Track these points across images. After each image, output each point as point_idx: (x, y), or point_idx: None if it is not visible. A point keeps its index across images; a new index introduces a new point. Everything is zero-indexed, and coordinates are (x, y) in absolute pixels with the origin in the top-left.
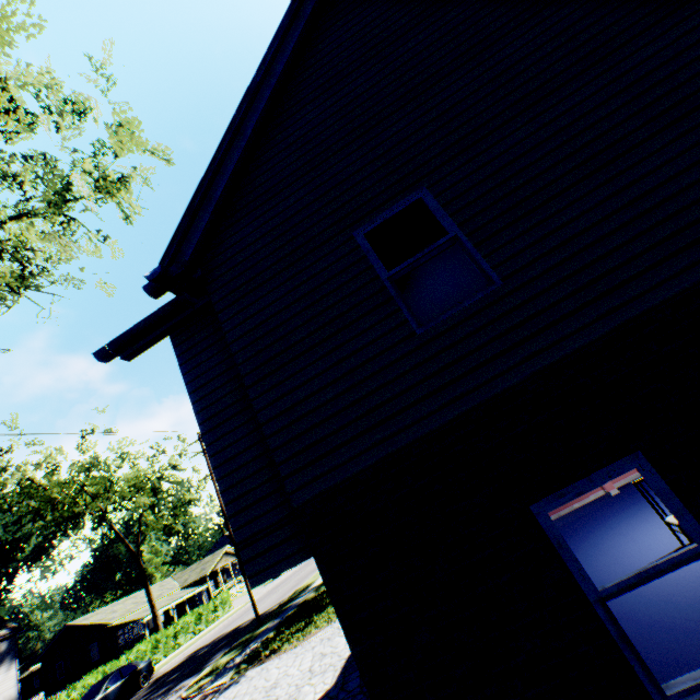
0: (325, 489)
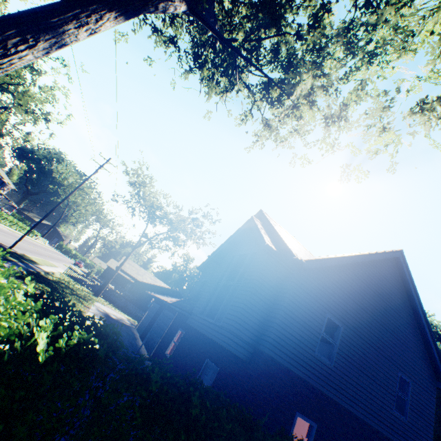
0: (273, 356)
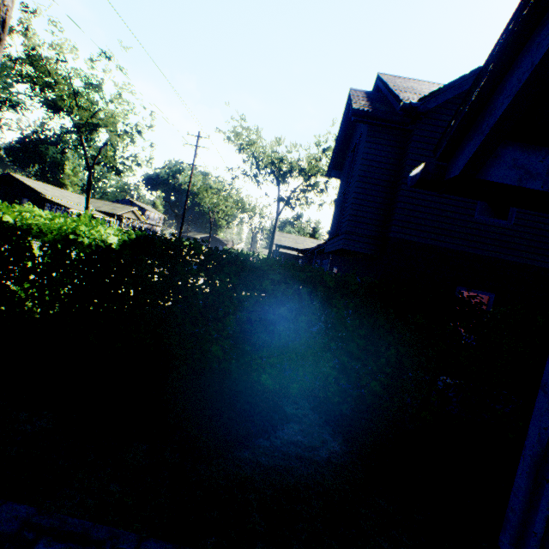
0: (404, 239)
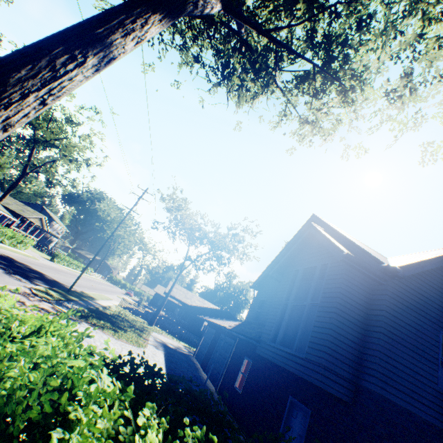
0: (385, 396)
